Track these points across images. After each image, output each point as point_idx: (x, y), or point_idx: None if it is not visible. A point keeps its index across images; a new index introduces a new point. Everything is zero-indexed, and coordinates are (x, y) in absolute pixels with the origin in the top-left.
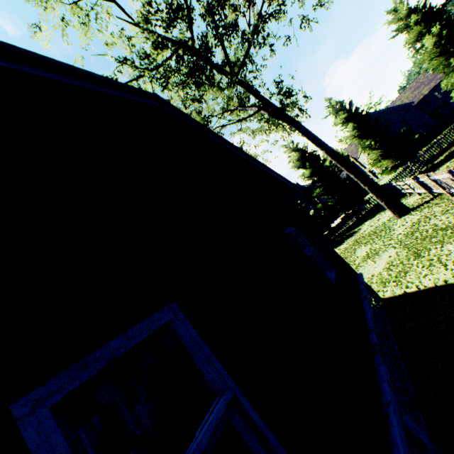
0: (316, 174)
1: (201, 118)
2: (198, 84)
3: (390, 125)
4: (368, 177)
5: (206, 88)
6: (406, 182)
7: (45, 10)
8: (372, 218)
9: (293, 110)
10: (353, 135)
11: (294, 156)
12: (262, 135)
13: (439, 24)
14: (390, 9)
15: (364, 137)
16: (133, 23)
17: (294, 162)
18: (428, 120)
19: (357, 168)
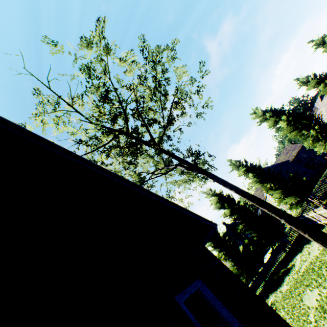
0: (234, 212)
1: (136, 175)
2: (131, 152)
3: (280, 172)
4: (280, 210)
5: (140, 156)
6: (319, 212)
7: (36, 119)
8: (300, 251)
9: (203, 165)
10: (255, 181)
11: (213, 199)
12: (185, 185)
13: (284, 115)
14: (251, 112)
15: (264, 181)
16: (90, 122)
17: (214, 203)
18: (305, 169)
19: (266, 202)
